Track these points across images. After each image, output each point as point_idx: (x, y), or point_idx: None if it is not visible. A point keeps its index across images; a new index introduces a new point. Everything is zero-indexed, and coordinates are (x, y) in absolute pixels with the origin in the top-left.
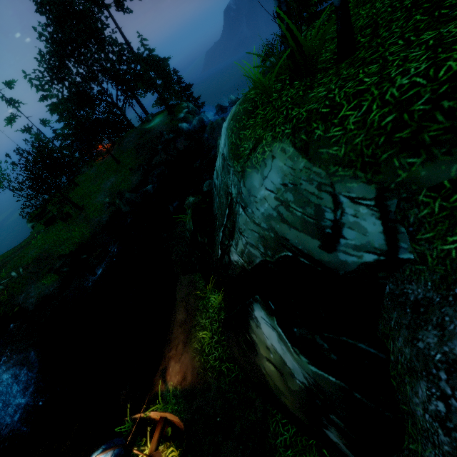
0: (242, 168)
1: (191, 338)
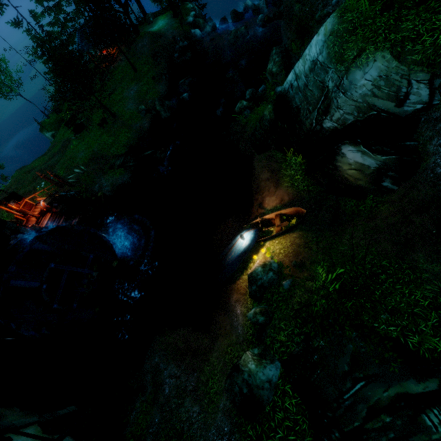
0: (346, 68)
1: (281, 183)
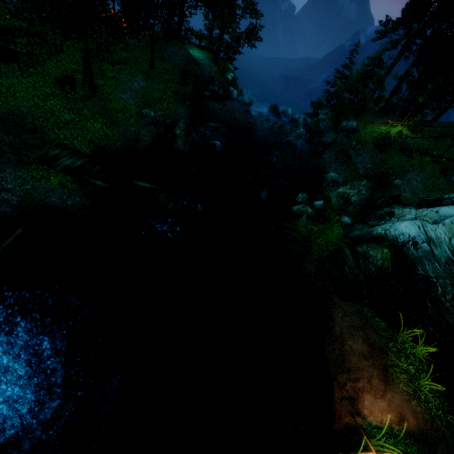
0: None
1: (393, 378)
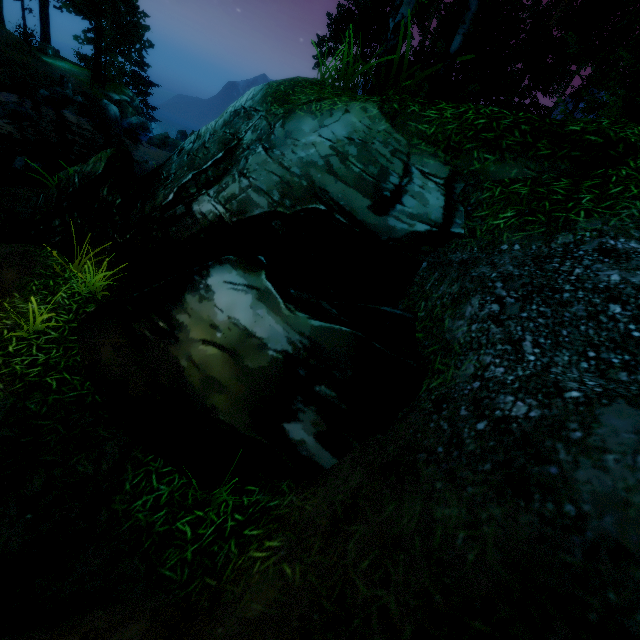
0: (289, 110)
1: None
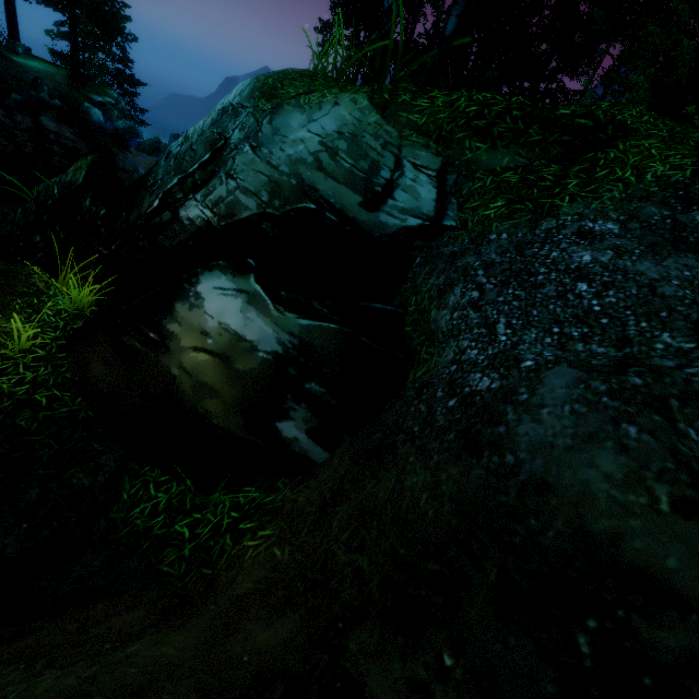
0: (276, 105)
1: None
